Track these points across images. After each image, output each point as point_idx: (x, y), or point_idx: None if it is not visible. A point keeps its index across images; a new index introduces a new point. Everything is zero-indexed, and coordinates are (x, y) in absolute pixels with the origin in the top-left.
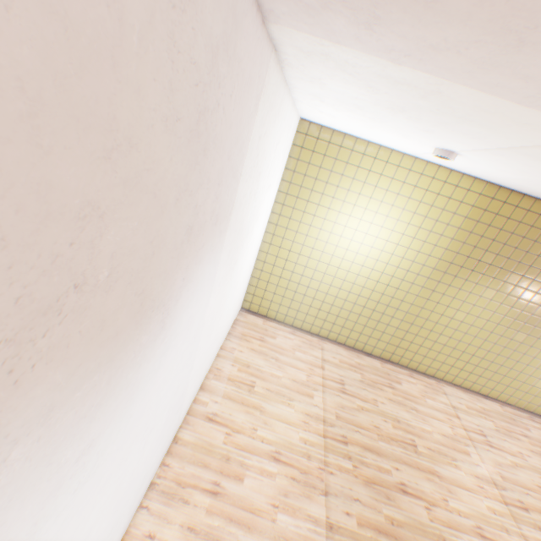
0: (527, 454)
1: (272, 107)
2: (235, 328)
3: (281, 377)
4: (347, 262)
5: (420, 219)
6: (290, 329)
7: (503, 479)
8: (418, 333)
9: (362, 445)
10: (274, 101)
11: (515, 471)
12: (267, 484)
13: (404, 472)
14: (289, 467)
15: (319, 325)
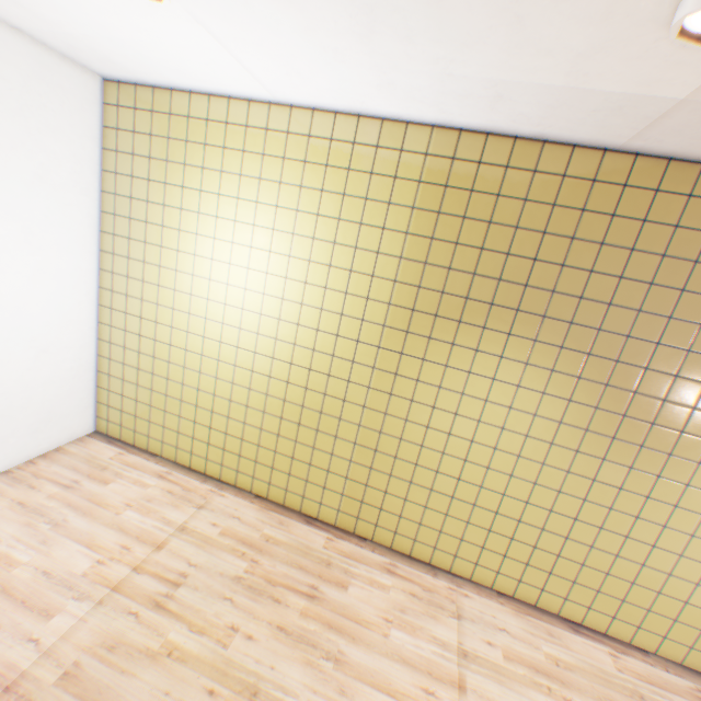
0: None
1: None
2: (34, 463)
3: (21, 564)
4: (233, 329)
5: (332, 225)
6: (165, 468)
7: None
8: (393, 471)
9: None
10: None
11: None
12: None
13: None
14: None
15: (219, 460)
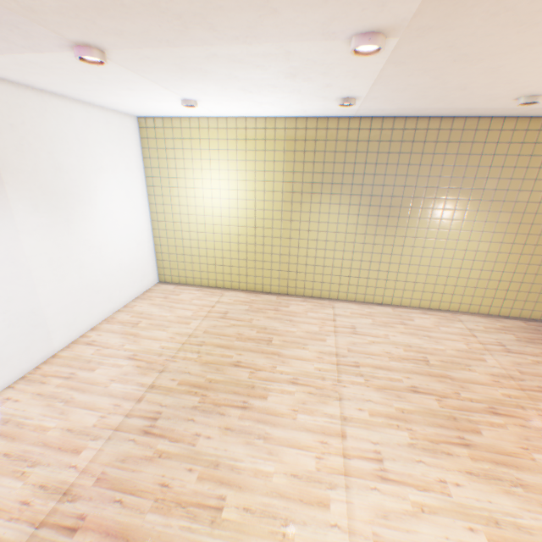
0: (393, 335)
1: (20, 106)
2: (145, 294)
3: (169, 316)
4: (218, 218)
5: (253, 164)
6: (198, 288)
7: (349, 352)
8: (298, 262)
9: (217, 345)
10: (19, 102)
11: (368, 346)
12: (114, 371)
13: (246, 356)
14: (139, 361)
15: (222, 279)
